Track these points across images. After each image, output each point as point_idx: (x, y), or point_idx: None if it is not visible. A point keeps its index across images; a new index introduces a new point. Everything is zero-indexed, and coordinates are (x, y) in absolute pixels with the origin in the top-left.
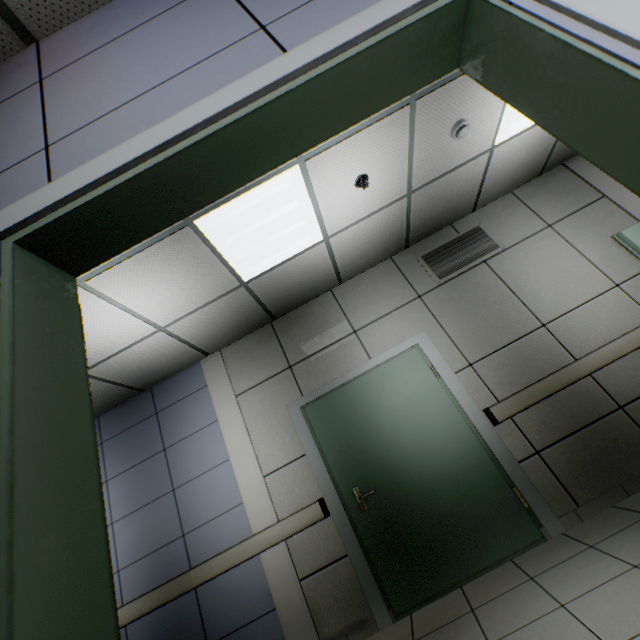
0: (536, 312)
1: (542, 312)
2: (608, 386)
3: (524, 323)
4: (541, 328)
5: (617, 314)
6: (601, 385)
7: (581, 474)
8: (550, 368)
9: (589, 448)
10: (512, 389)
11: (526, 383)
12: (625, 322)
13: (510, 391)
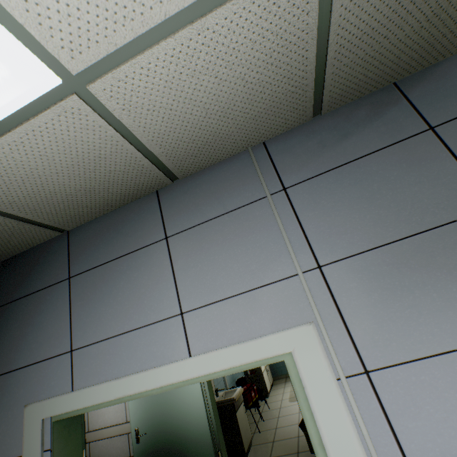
0: None
1: None
2: (92, 451)
3: None
4: None
5: (116, 411)
6: (90, 449)
7: None
8: None
9: None
10: None
11: None
12: (116, 418)
13: None
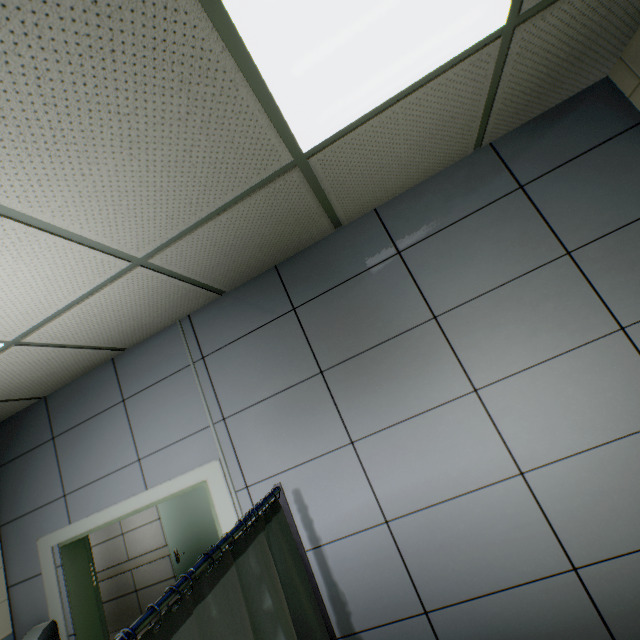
0: (123, 524)
1: (125, 525)
2: (136, 578)
3: (116, 529)
4: (122, 535)
5: (154, 537)
6: (134, 576)
7: (112, 619)
8: (118, 560)
9: (119, 607)
10: (101, 567)
11: (107, 566)
12: (155, 543)
13: (100, 568)
